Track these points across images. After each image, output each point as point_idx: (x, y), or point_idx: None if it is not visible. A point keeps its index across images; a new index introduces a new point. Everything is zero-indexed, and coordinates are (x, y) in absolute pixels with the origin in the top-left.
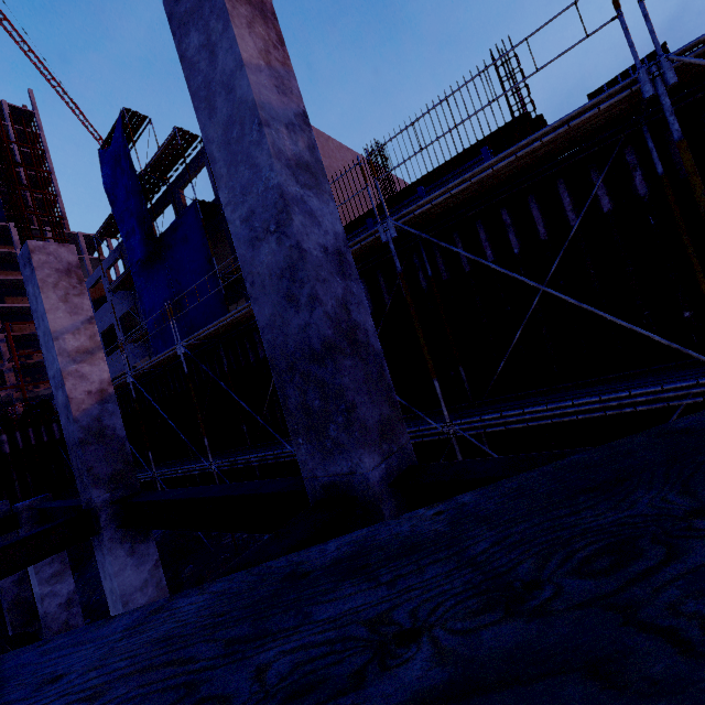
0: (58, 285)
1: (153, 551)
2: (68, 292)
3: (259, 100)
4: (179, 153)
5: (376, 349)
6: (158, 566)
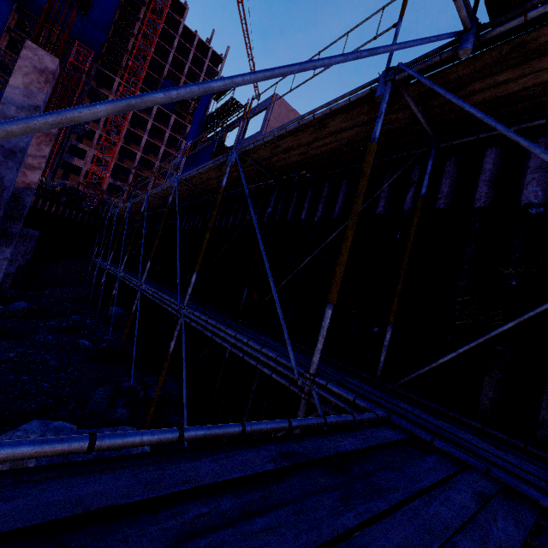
0: (40, 138)
1: (7, 253)
2: (42, 142)
3: (6, 97)
4: (232, 112)
5: (5, 184)
6: (5, 260)
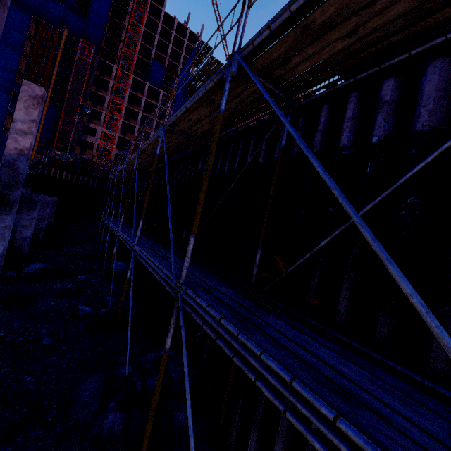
0: (27, 102)
1: (8, 221)
2: (30, 106)
3: None
4: (212, 71)
5: None
6: (6, 228)
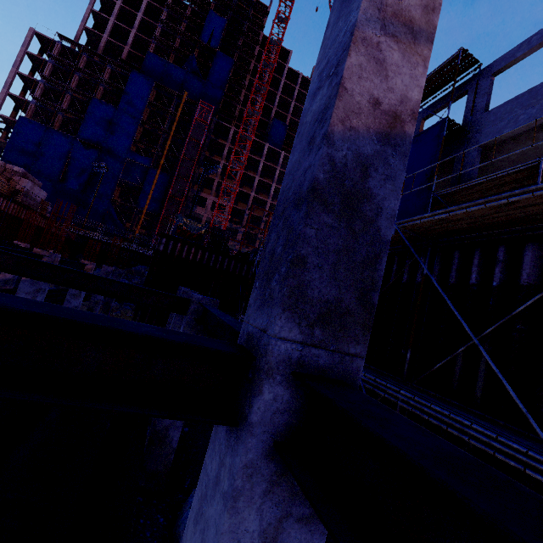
0: None
1: None
2: None
3: None
4: (443, 81)
5: None
6: None
